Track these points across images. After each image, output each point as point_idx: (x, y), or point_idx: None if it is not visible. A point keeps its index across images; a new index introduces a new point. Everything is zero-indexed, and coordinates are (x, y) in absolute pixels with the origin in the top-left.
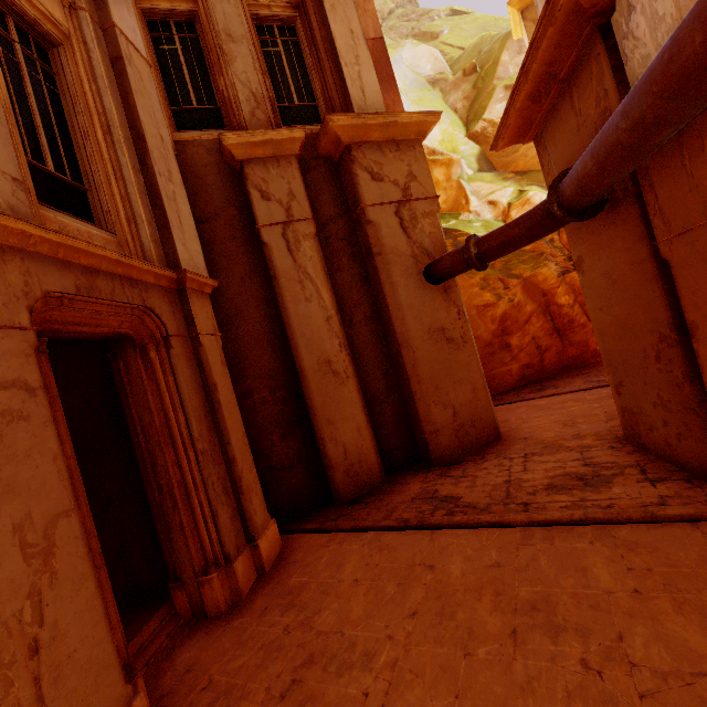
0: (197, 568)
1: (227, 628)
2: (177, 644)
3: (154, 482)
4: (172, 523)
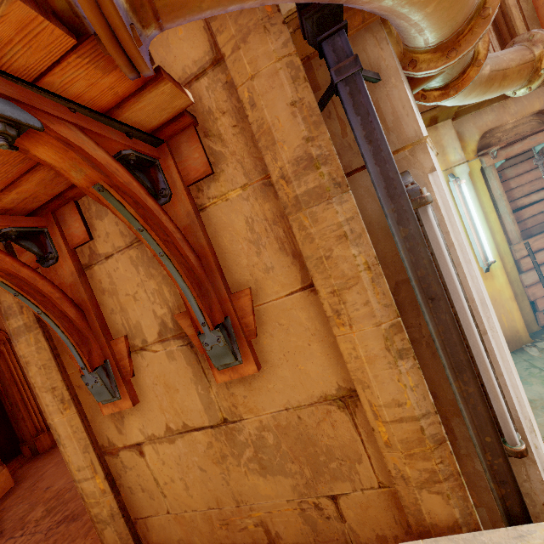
0: (33, 434)
1: (47, 453)
2: (24, 464)
3: (8, 402)
4: (19, 417)
